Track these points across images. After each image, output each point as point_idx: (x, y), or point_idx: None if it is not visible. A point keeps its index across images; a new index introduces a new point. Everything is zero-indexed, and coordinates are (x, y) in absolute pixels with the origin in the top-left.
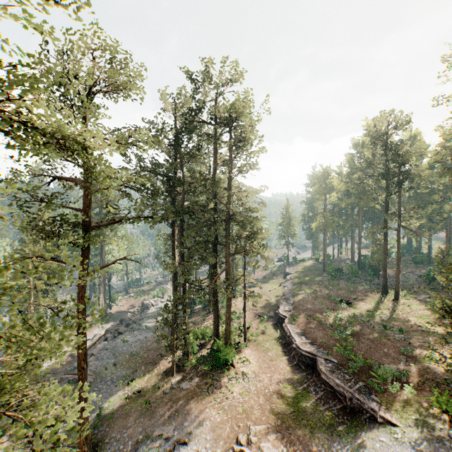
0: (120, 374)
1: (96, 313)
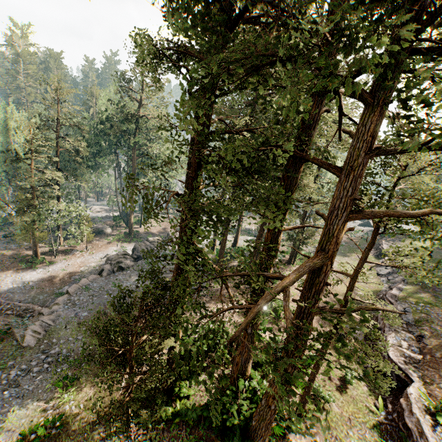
0: (75, 349)
1: (124, 227)
